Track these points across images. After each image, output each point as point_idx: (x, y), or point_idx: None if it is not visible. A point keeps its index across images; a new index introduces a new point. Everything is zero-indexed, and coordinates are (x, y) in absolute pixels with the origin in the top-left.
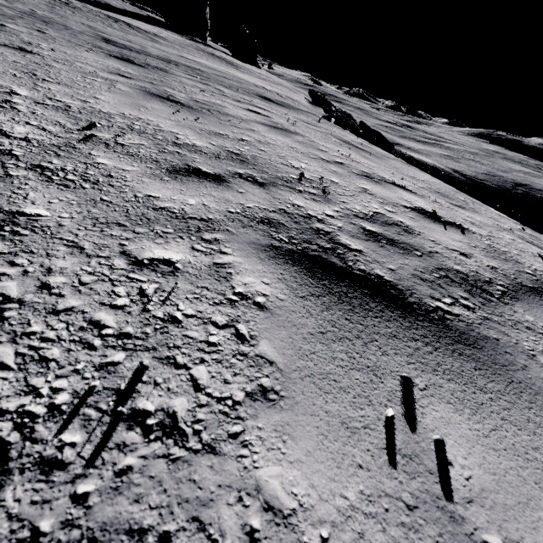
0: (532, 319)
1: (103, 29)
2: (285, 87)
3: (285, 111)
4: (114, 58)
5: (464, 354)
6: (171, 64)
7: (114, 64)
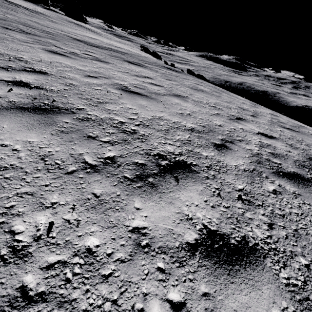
0: (303, 130)
1: (38, 21)
2: (128, 45)
3: (185, 76)
4: (134, 65)
5: (305, 134)
6: (124, 55)
7: (148, 71)
